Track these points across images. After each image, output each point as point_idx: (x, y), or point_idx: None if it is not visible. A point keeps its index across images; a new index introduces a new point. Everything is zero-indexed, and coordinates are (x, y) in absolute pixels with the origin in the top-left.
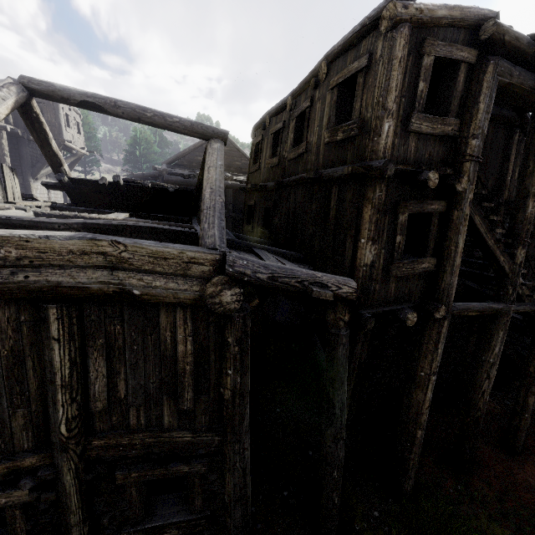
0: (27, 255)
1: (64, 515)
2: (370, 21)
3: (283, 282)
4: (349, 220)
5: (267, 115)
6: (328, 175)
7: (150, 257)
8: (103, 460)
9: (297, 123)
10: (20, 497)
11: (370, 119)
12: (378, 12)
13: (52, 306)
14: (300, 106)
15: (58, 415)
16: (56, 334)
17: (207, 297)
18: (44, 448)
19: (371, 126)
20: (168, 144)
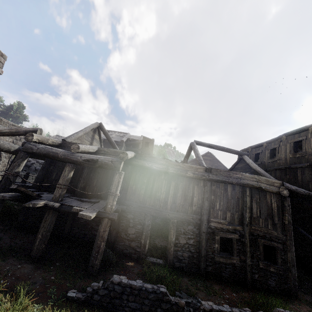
0: (242, 177)
1: (245, 247)
2: (304, 129)
3: (299, 190)
4: (308, 179)
5: (249, 148)
6: (294, 166)
7: (265, 180)
8: (253, 234)
9: (270, 151)
10: (236, 237)
11: (310, 151)
12: (306, 128)
13: (247, 188)
14: (272, 146)
15: (246, 215)
16: (248, 194)
17: (280, 191)
18: (240, 225)
19: (311, 153)
20: (167, 156)
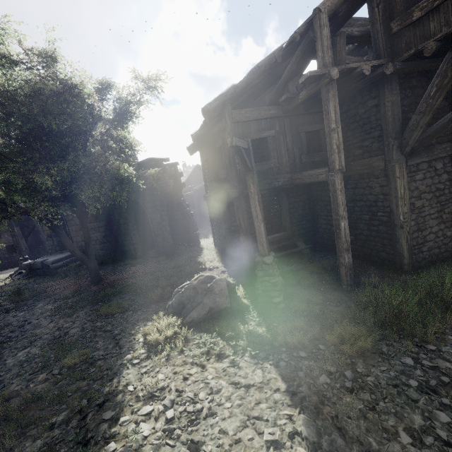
0: None
1: None
2: None
3: None
4: None
5: None
6: None
7: None
8: None
9: None
10: None
11: None
12: None
13: None
14: None
15: None
16: None
17: None
18: None
19: None
20: None
